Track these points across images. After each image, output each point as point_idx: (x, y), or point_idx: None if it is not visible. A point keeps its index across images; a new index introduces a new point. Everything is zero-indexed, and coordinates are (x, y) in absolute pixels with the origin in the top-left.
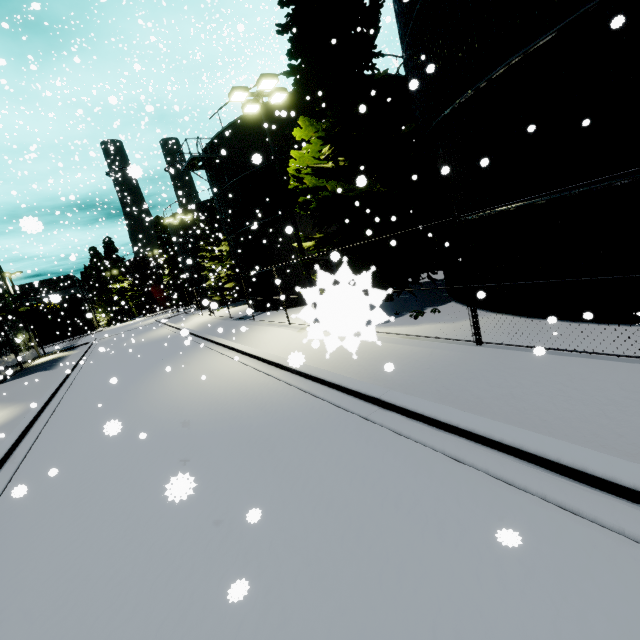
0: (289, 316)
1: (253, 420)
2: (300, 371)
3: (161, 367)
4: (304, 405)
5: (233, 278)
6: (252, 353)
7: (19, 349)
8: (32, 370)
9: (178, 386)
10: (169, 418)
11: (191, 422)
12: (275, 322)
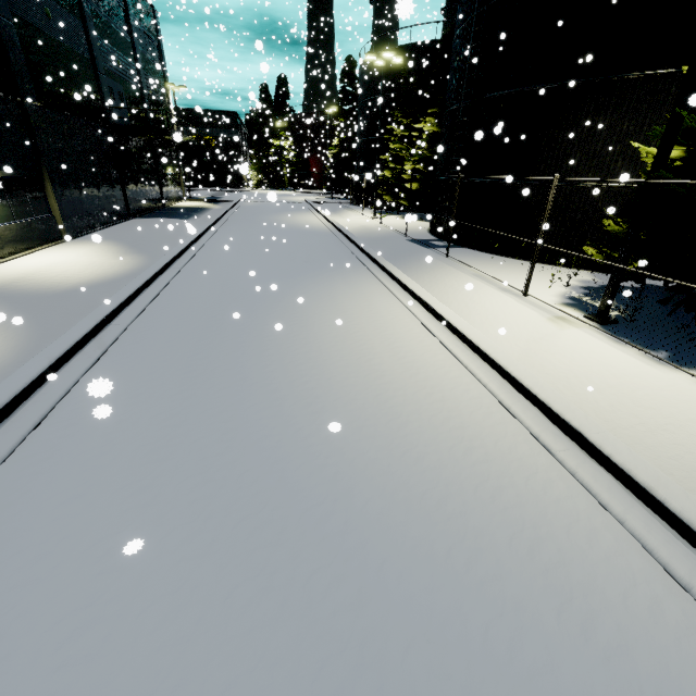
0: (512, 273)
1: None
2: (685, 523)
3: (306, 283)
4: None
5: (420, 177)
6: (479, 345)
7: (166, 183)
8: (170, 213)
9: (331, 348)
10: (313, 452)
11: (363, 518)
12: (488, 276)
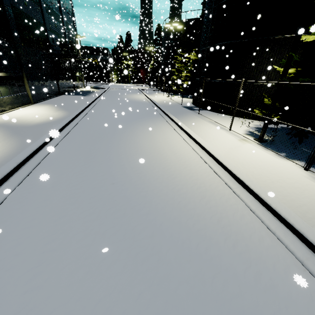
0: (226, 121)
1: (228, 266)
2: (276, 211)
3: (137, 124)
4: (303, 289)
5: (189, 79)
6: (207, 149)
7: (76, 79)
8: (78, 93)
9: (146, 149)
10: (137, 187)
11: (155, 209)
12: (215, 122)
